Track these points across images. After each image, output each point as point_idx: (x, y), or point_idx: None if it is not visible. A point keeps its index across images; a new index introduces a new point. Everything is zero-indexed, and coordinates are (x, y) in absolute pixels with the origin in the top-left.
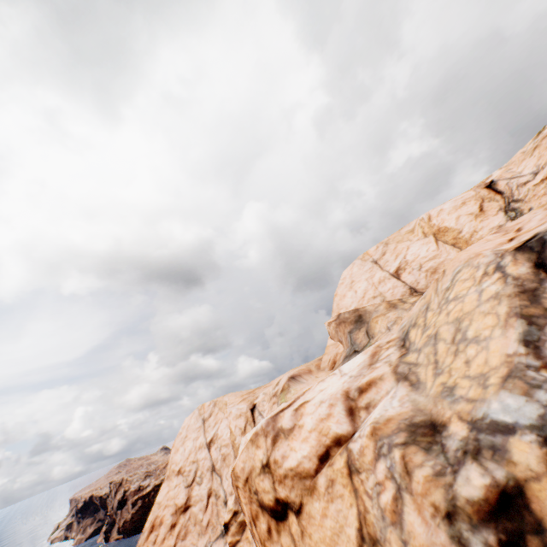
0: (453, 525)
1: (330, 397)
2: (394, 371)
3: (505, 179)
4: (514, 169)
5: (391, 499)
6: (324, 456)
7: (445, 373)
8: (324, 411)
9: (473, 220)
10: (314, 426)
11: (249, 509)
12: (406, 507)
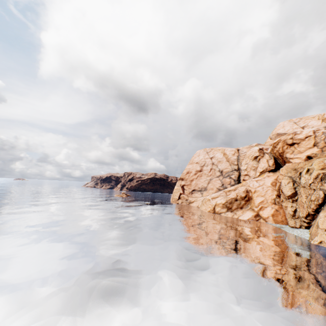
0: None
1: (309, 130)
2: (324, 129)
3: None
4: None
5: (323, 138)
6: (306, 137)
7: None
8: (307, 132)
9: None
10: (305, 134)
11: (282, 145)
12: None
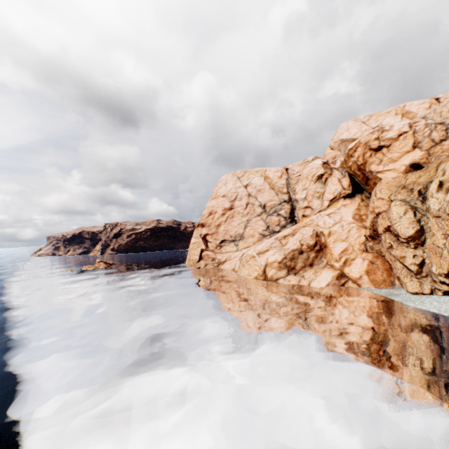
0: (446, 131)
1: (403, 124)
2: (425, 120)
3: (444, 98)
4: (448, 96)
5: (428, 134)
6: (399, 135)
7: (444, 117)
8: (401, 127)
9: (424, 111)
10: (397, 129)
11: (363, 152)
12: (432, 133)
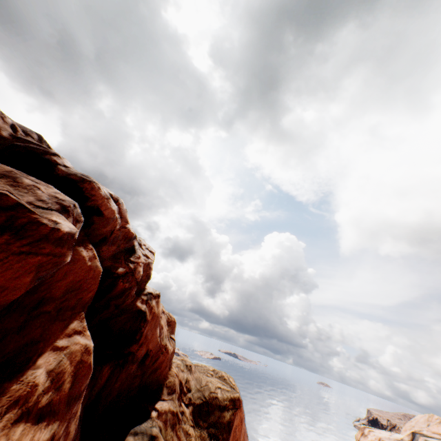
0: None
1: (376, 435)
2: None
3: None
4: None
5: None
6: None
7: None
8: (373, 438)
9: None
10: (369, 440)
11: None
12: None
